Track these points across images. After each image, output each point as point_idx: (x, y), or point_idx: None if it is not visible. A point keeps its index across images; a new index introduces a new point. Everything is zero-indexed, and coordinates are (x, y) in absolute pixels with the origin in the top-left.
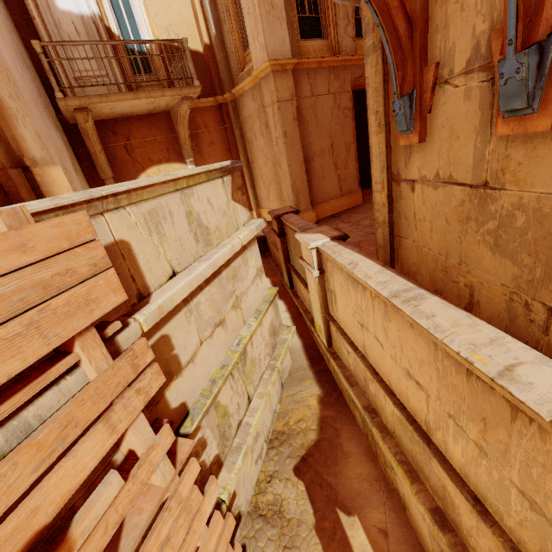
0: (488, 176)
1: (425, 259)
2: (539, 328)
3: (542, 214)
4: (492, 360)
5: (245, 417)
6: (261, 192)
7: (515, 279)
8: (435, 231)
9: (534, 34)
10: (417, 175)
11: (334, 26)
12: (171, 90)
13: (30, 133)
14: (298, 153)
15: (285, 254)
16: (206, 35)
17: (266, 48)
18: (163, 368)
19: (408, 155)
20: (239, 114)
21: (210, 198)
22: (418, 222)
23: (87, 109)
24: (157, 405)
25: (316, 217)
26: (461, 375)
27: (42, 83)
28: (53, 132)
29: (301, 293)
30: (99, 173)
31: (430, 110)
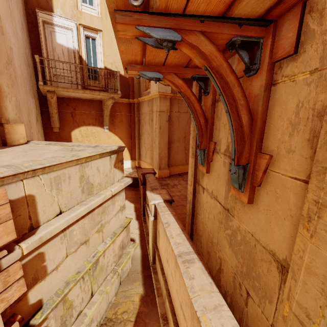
0: (229, 206)
1: (205, 231)
2: (244, 301)
3: (246, 239)
4: (210, 323)
5: (85, 308)
6: (143, 152)
7: (236, 267)
8: (210, 219)
9: (241, 161)
10: (205, 186)
11: None
12: (104, 93)
13: (12, 105)
14: (165, 138)
15: (143, 195)
16: None
17: (158, 86)
18: (32, 275)
19: (203, 174)
20: (139, 110)
21: (99, 167)
22: (204, 210)
23: (54, 92)
24: (19, 302)
25: (169, 173)
26: (198, 324)
27: (35, 73)
28: (30, 100)
29: (147, 221)
30: (51, 124)
31: (212, 161)
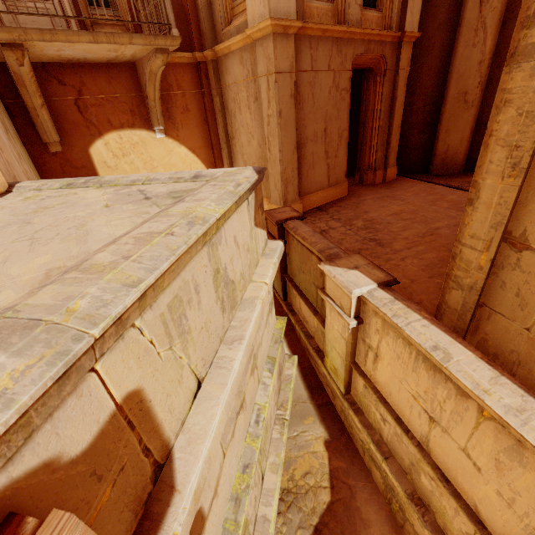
0: None
1: None
2: None
3: None
4: None
5: (260, 505)
6: None
7: None
8: None
9: None
10: None
11: None
12: (142, 38)
13: None
14: (292, 137)
15: (282, 263)
16: None
17: (269, 2)
18: None
19: None
20: (220, 78)
21: (237, 235)
22: None
23: (22, 48)
24: None
25: (302, 210)
26: None
27: None
28: None
29: (300, 312)
30: (40, 135)
31: None
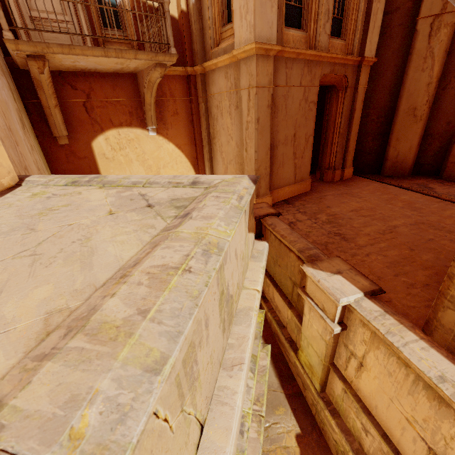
0: None
1: None
2: None
3: None
4: None
5: None
6: (218, 167)
7: None
8: None
9: None
10: None
11: (314, 20)
12: (145, 54)
13: None
14: (266, 141)
15: None
16: (184, 1)
17: (255, 29)
18: None
19: None
20: (207, 88)
21: (236, 247)
22: None
23: (44, 59)
24: None
25: (272, 202)
26: None
27: None
28: None
29: (273, 300)
30: (51, 130)
31: None
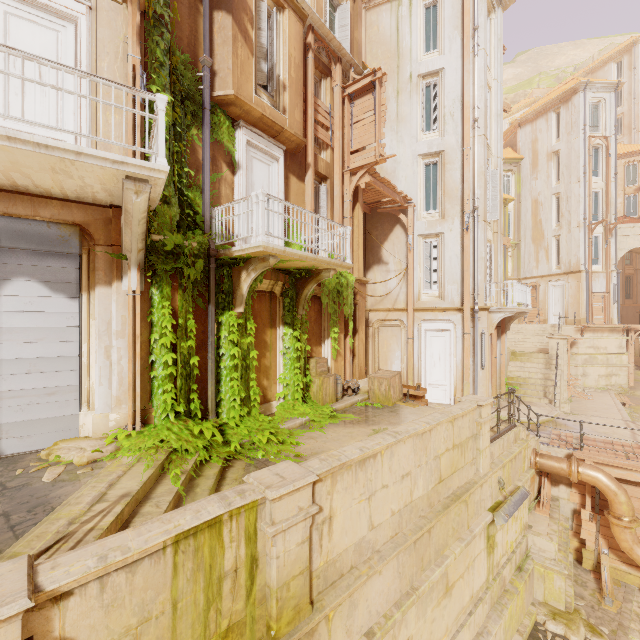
0: None
1: None
2: None
3: None
4: None
5: None
6: None
7: None
8: None
9: None
10: None
11: (635, 297)
12: None
13: None
14: None
15: None
16: None
17: None
18: None
19: None
20: None
21: None
22: None
23: None
24: None
25: None
26: None
27: None
28: None
29: None
30: None
31: None
